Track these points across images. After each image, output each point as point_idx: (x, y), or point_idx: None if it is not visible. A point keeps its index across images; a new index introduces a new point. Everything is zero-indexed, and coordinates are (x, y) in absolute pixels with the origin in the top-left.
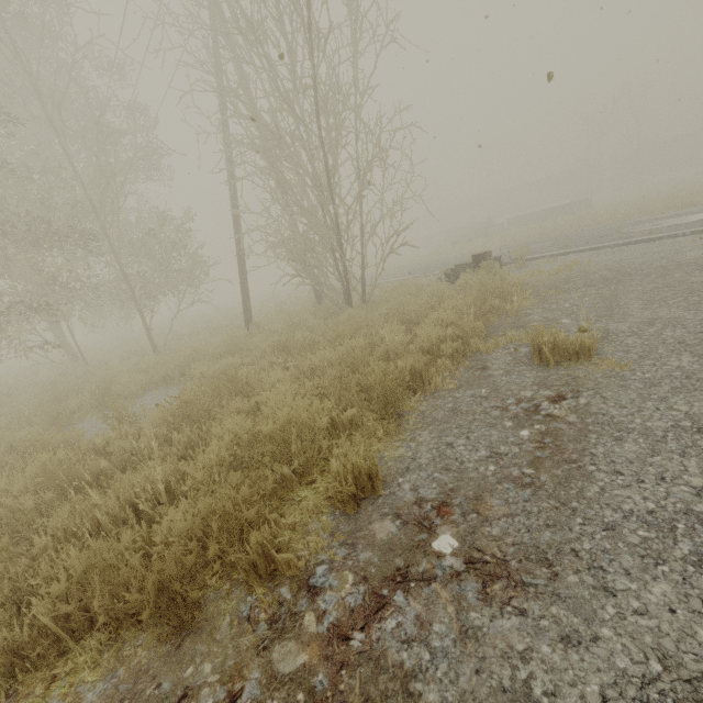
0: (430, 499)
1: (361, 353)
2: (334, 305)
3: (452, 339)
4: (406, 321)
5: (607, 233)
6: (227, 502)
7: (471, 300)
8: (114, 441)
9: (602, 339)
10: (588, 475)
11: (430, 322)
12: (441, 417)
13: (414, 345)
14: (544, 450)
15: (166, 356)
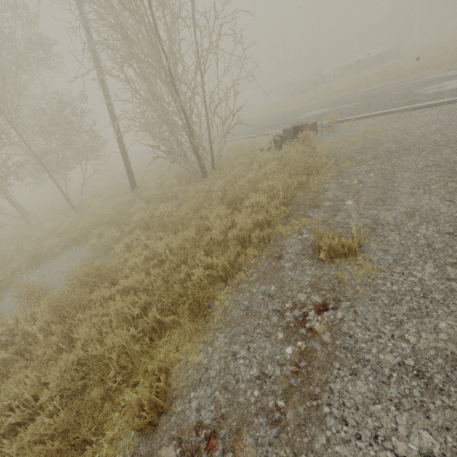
0: (205, 425)
1: (190, 245)
2: (190, 174)
3: (262, 222)
4: (237, 195)
5: (402, 94)
6: (45, 451)
7: (281, 184)
8: (20, 323)
9: (371, 232)
10: (321, 419)
11: (249, 204)
12: (236, 318)
13: (232, 233)
14: (297, 378)
15: (76, 221)
